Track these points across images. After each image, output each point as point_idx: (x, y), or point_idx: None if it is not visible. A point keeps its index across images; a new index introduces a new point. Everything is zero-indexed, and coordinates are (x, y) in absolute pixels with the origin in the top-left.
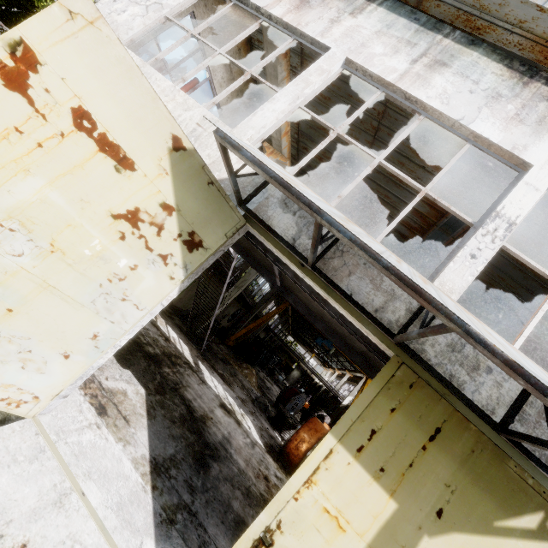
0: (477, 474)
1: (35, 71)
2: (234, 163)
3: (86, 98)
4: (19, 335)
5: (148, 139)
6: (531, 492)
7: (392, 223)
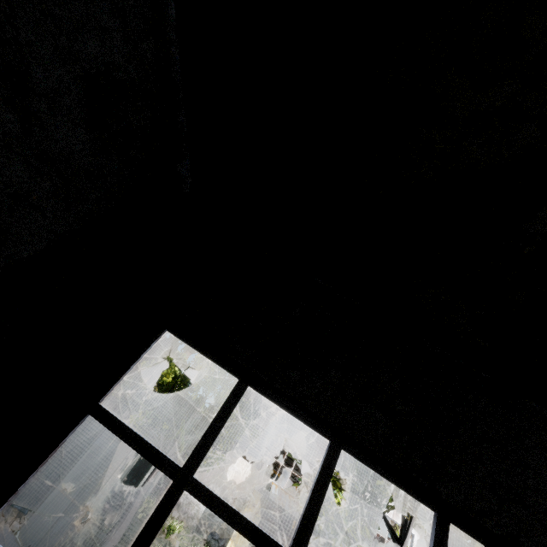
0: (316, 543)
1: (250, 503)
2: (263, 482)
3: (253, 501)
4: (242, 546)
5: (258, 499)
6: (324, 543)
7: (297, 489)
